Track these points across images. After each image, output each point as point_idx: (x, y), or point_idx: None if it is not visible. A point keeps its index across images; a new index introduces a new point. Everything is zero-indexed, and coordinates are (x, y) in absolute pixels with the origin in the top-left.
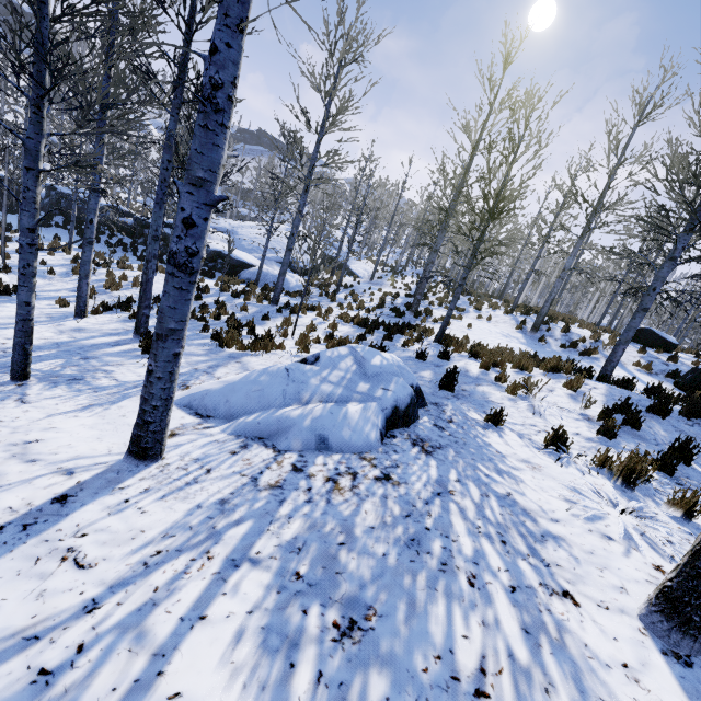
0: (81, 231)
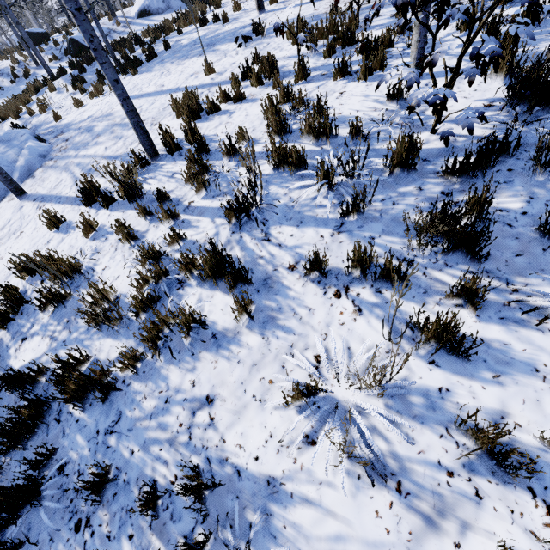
0: None
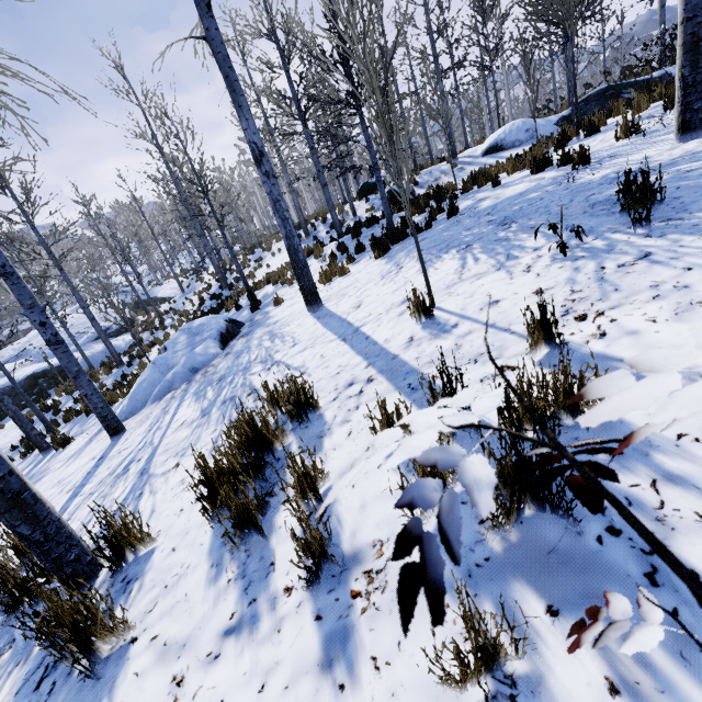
0: None
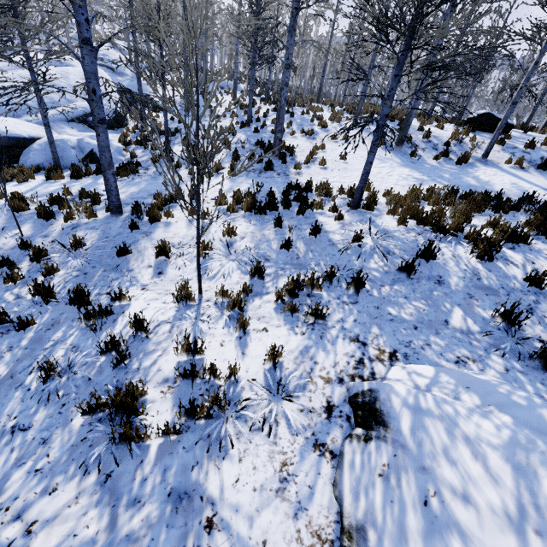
0: None
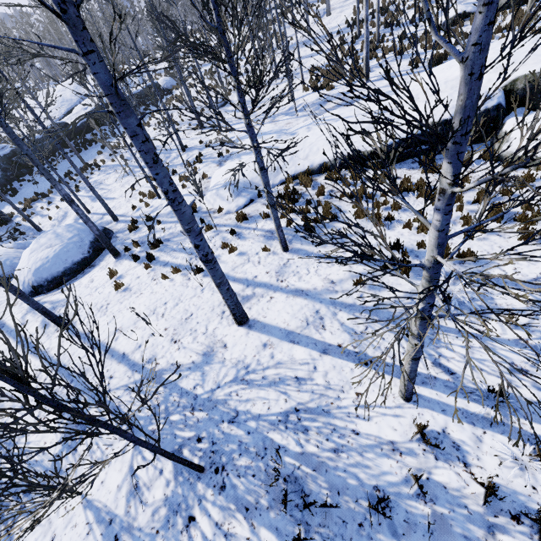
0: (79, 149)
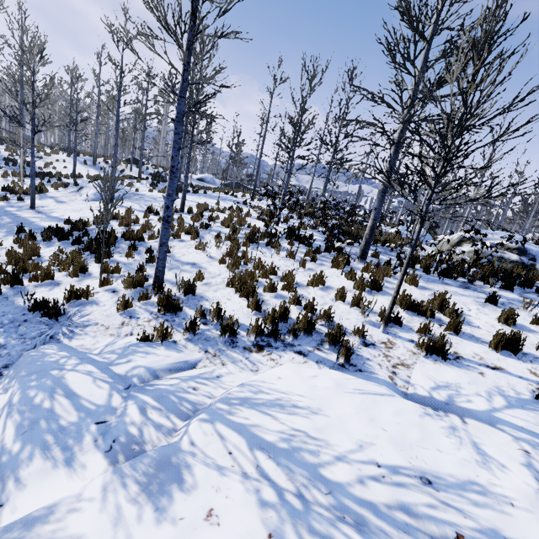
0: None
